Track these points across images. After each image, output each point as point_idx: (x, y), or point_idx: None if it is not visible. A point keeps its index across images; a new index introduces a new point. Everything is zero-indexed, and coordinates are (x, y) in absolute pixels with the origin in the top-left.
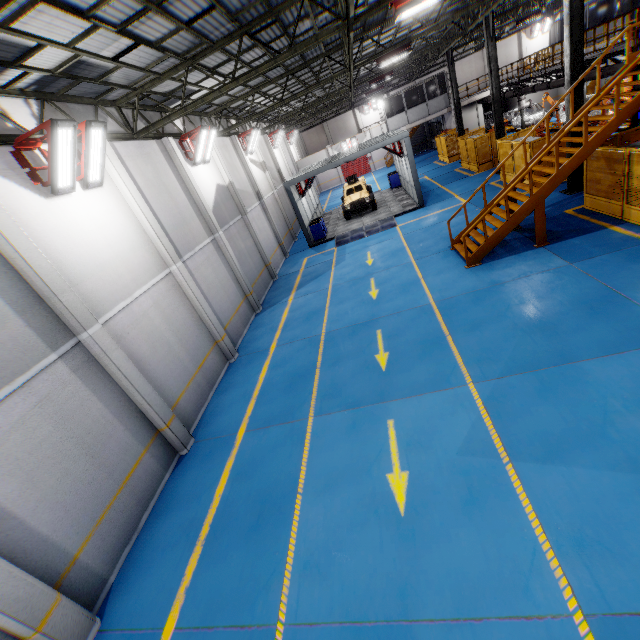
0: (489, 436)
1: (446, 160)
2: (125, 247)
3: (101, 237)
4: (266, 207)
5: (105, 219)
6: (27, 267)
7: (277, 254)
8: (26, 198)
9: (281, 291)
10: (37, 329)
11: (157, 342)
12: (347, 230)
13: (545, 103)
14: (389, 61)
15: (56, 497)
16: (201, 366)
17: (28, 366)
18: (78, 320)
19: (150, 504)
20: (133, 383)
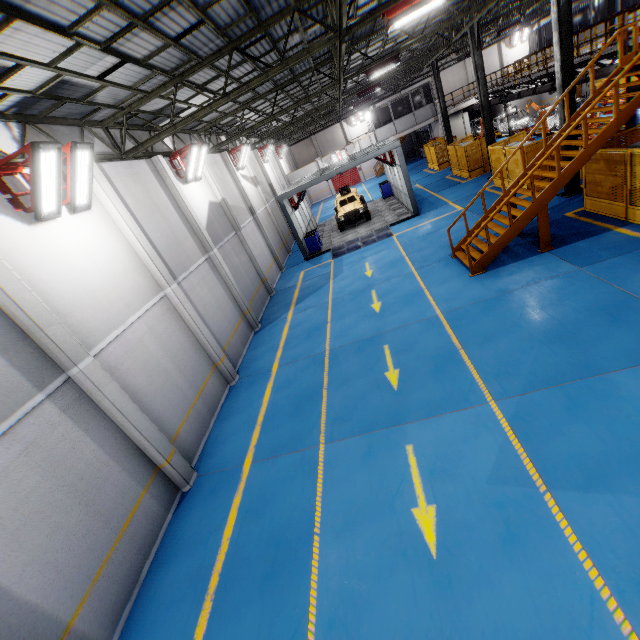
0: (520, 461)
1: (436, 168)
2: (116, 272)
3: (90, 263)
4: (260, 222)
5: (94, 244)
6: (9, 301)
7: (273, 269)
8: (8, 226)
9: (279, 307)
10: (22, 368)
11: (153, 370)
12: (342, 241)
13: (529, 109)
14: (378, 72)
15: (46, 557)
16: (201, 392)
17: (12, 410)
18: (67, 354)
19: (152, 551)
20: (129, 418)
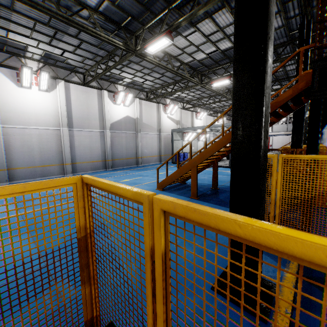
0: None
1: None
2: (42, 112)
3: (33, 105)
4: (161, 137)
5: (41, 101)
6: None
7: (153, 158)
8: (10, 84)
9: (127, 168)
10: None
11: (27, 145)
12: None
13: None
14: (216, 83)
15: None
16: (44, 166)
17: None
18: None
19: None
20: None
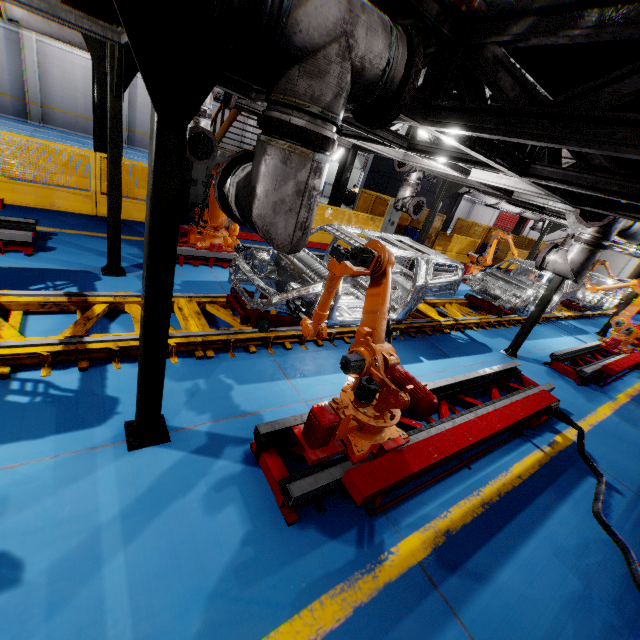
0: None
1: None
2: None
3: None
4: None
5: None
6: None
7: None
8: None
9: None
10: None
11: (68, 79)
12: None
13: None
14: None
15: None
16: (89, 119)
17: None
18: None
19: None
20: (28, 70)
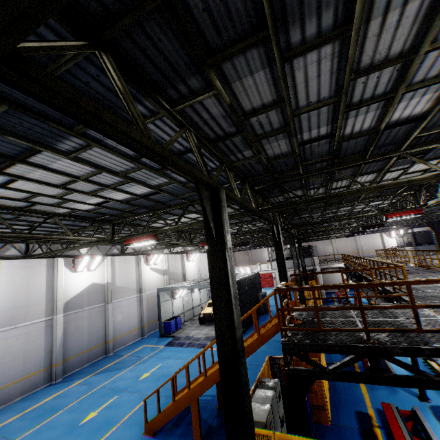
0: None
1: None
2: None
3: None
4: (142, 299)
5: None
6: None
7: (132, 334)
8: None
9: (90, 369)
10: None
11: None
12: (186, 334)
13: None
14: None
15: None
16: None
17: None
18: None
19: None
20: None
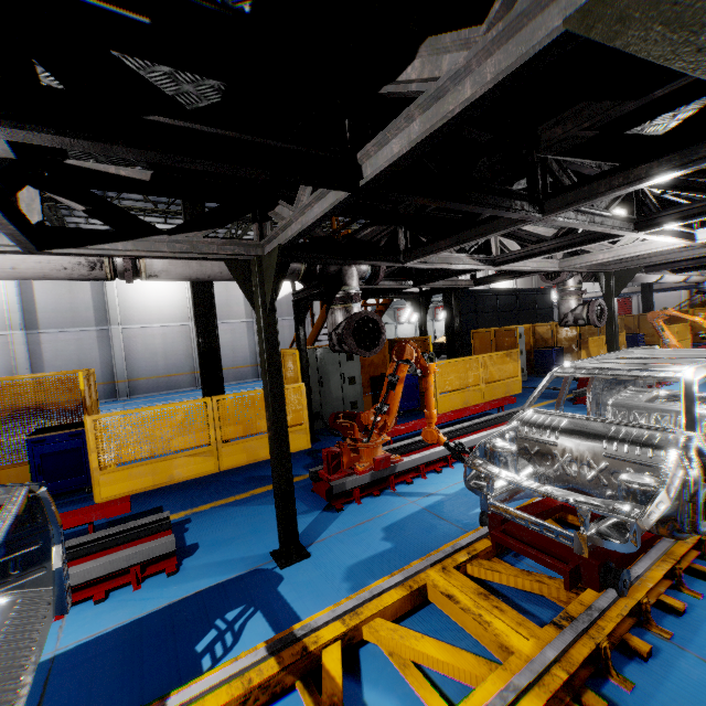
0: None
1: None
2: (167, 304)
3: (155, 297)
4: None
5: (164, 290)
6: (106, 297)
7: None
8: None
9: None
10: (97, 317)
11: (149, 349)
12: None
13: None
14: None
15: (59, 368)
16: (170, 376)
17: (84, 326)
18: (111, 321)
19: None
20: (116, 355)
